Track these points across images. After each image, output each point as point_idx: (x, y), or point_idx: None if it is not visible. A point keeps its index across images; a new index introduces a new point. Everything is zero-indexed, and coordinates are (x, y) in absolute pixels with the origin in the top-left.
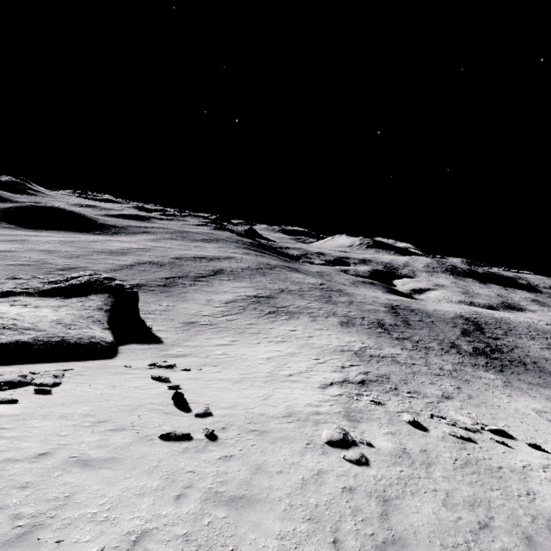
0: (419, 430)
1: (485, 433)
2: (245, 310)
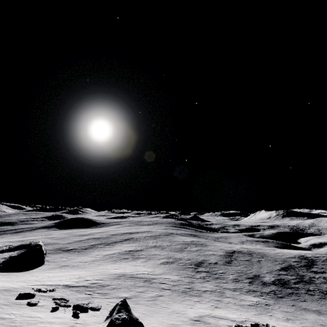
0: (14, 299)
1: (68, 307)
2: (110, 258)
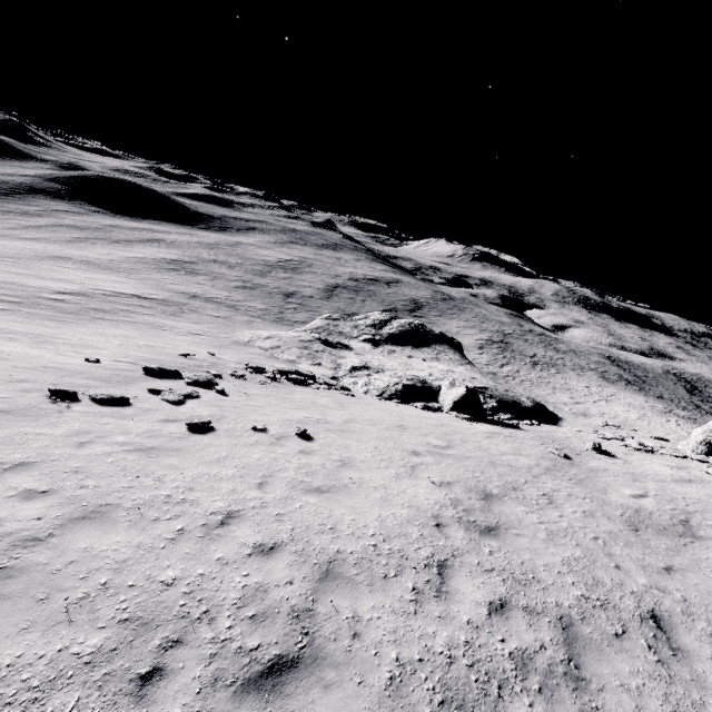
0: None
1: None
2: (509, 359)
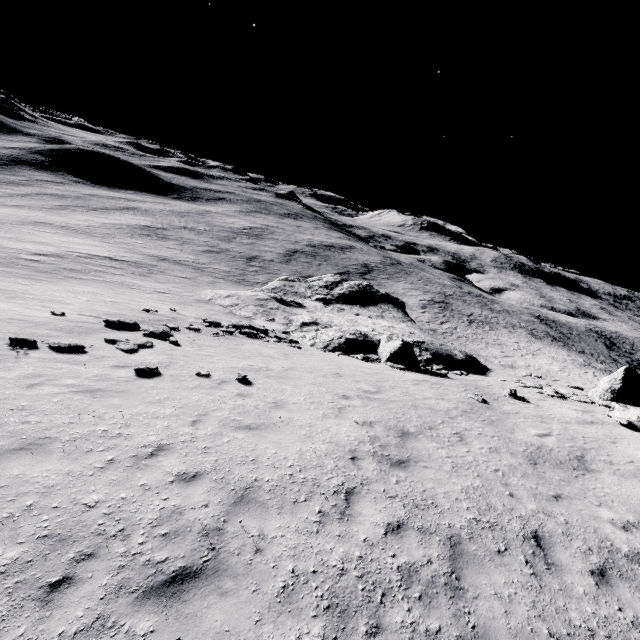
0: None
1: None
2: (448, 317)
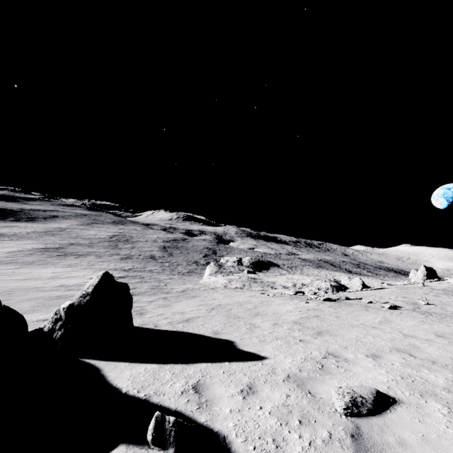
0: None
1: None
2: None
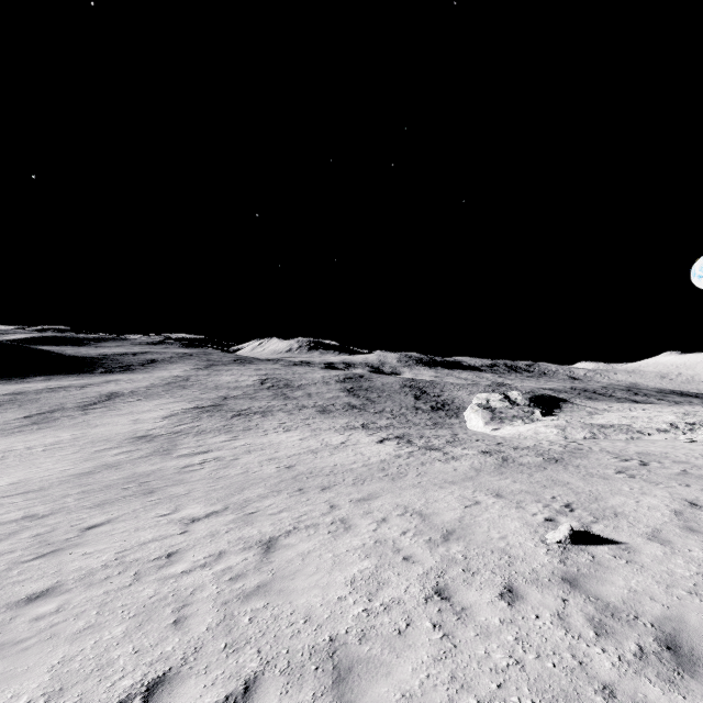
0: None
1: None
2: None
